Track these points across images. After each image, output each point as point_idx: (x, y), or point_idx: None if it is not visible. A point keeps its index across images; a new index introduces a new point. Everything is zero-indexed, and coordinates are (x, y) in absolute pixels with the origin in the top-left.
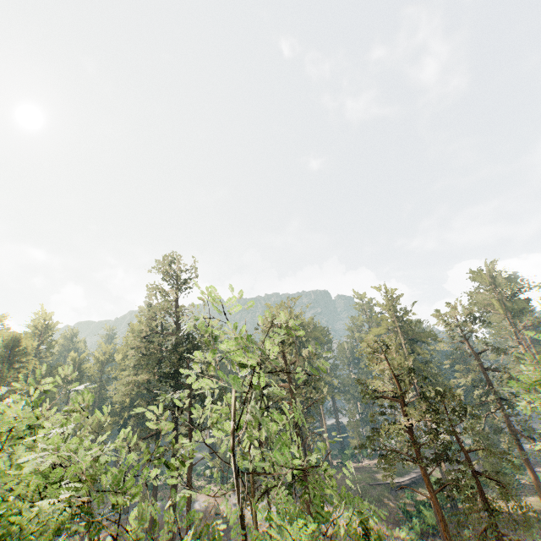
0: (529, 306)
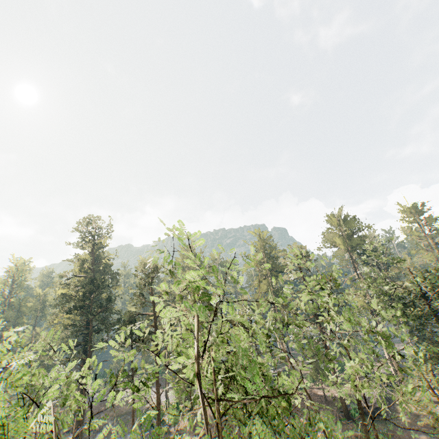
0: (362, 242)
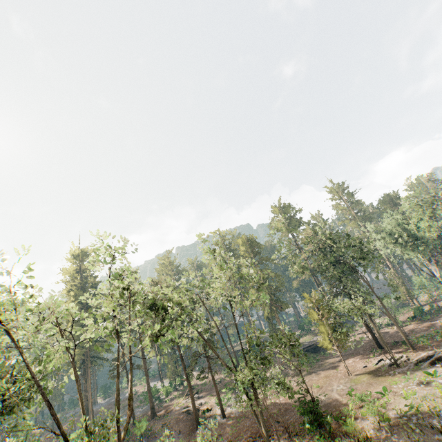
0: (298, 223)
